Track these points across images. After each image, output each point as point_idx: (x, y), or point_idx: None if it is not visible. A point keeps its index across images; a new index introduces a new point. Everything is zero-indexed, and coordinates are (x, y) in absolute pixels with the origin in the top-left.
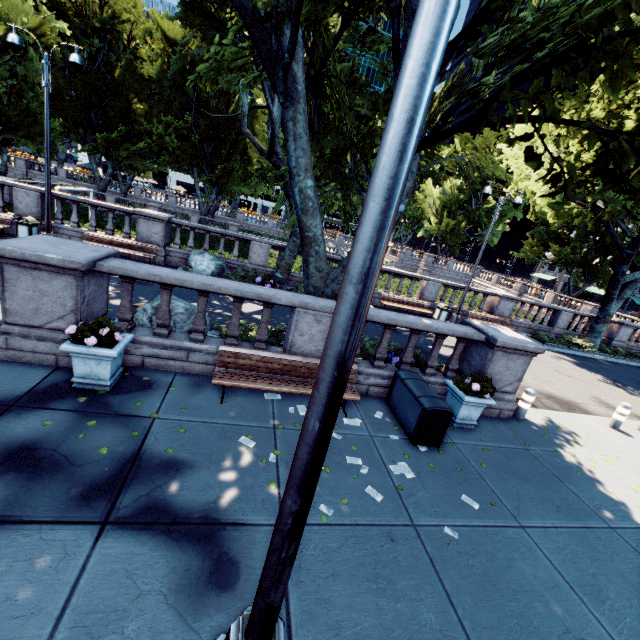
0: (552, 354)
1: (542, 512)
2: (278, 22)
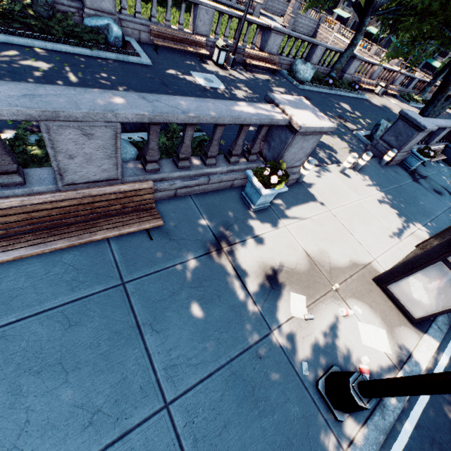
0: (414, 109)
1: None
2: None
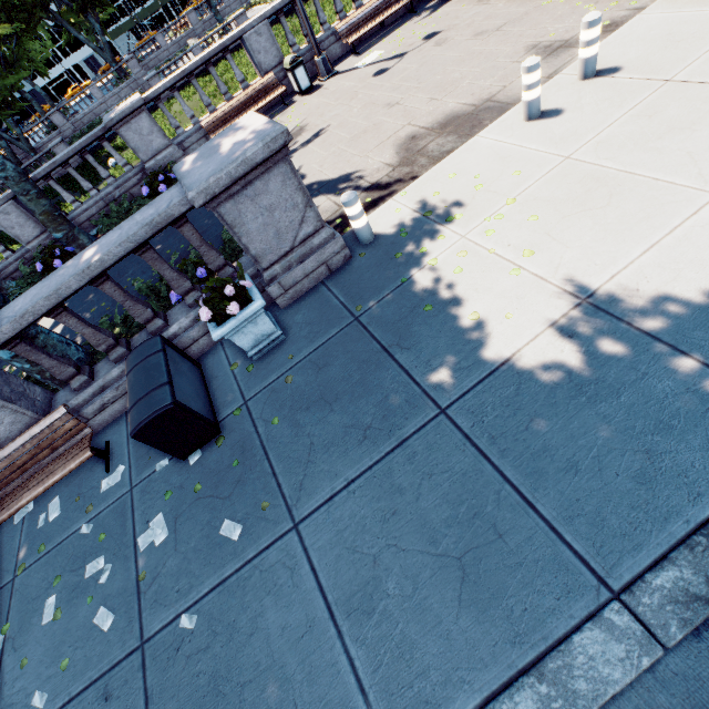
0: None
1: (337, 464)
2: None
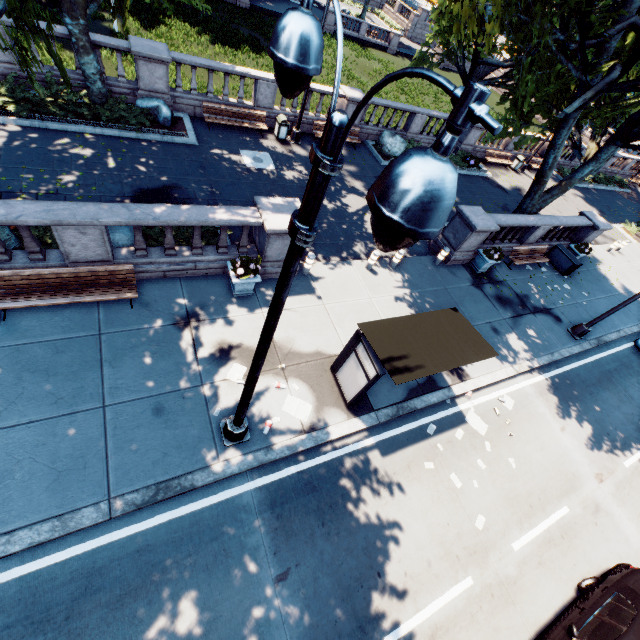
0: (571, 191)
1: (599, 294)
2: (601, 53)
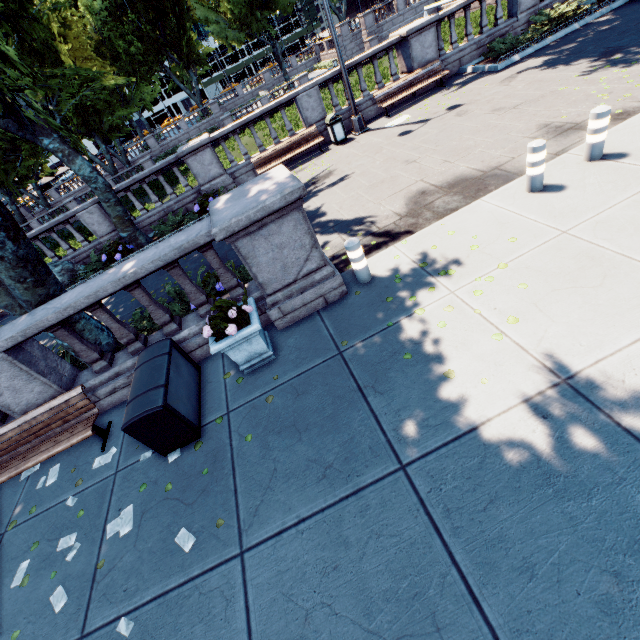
0: (506, 74)
1: (293, 497)
2: None
